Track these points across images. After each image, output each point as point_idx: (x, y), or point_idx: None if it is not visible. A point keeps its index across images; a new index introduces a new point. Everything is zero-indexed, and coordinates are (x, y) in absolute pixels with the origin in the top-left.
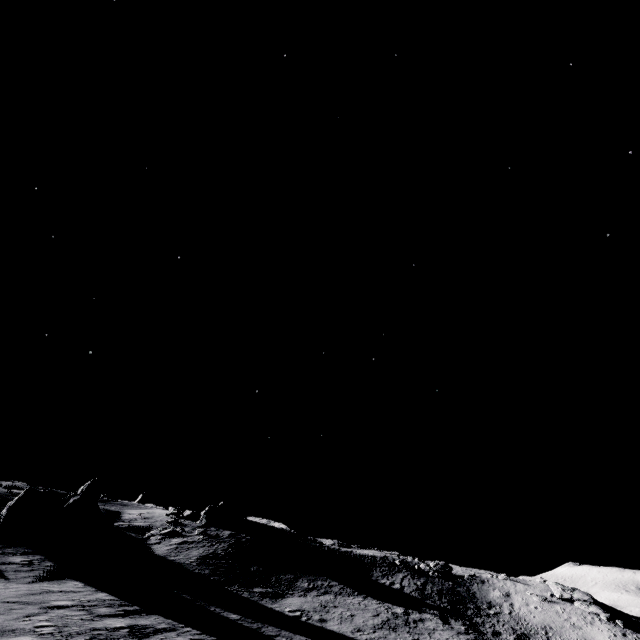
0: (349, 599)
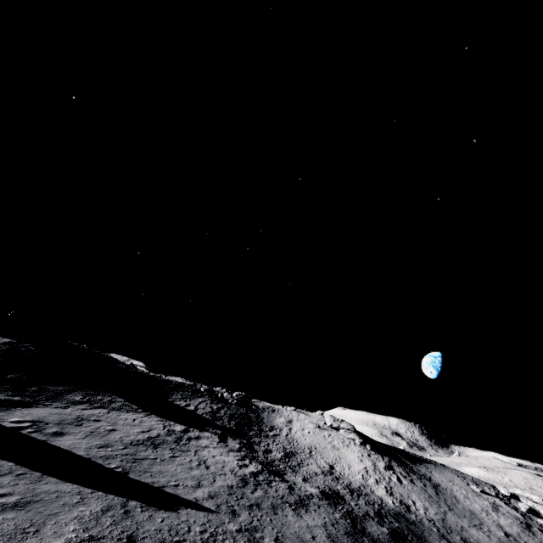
0: (125, 415)
